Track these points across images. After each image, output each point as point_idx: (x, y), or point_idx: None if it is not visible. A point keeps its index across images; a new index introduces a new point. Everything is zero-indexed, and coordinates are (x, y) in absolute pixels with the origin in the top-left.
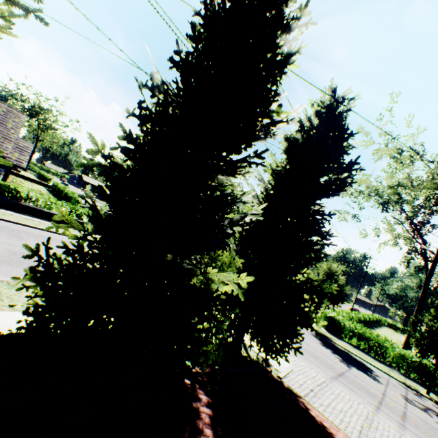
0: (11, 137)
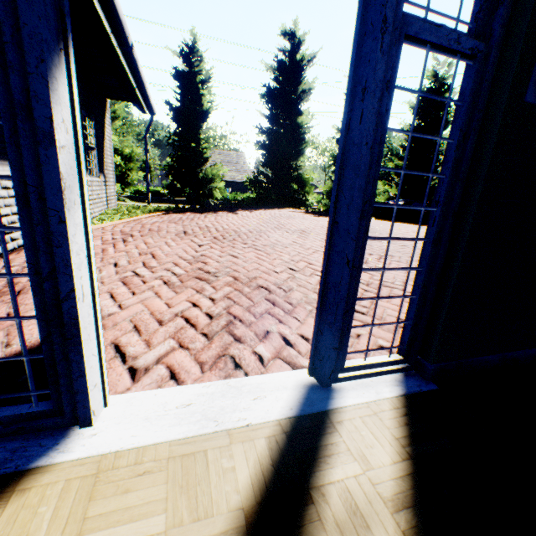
0: (246, 170)
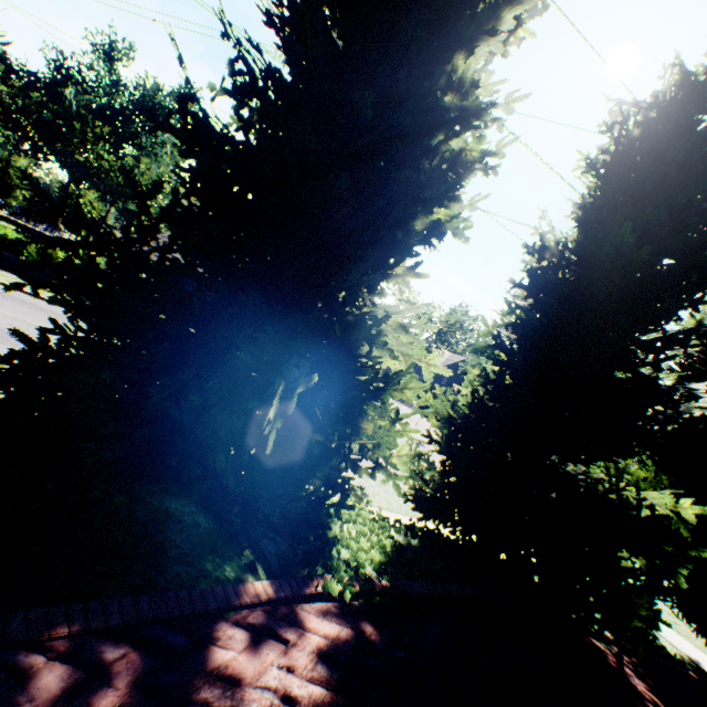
0: None
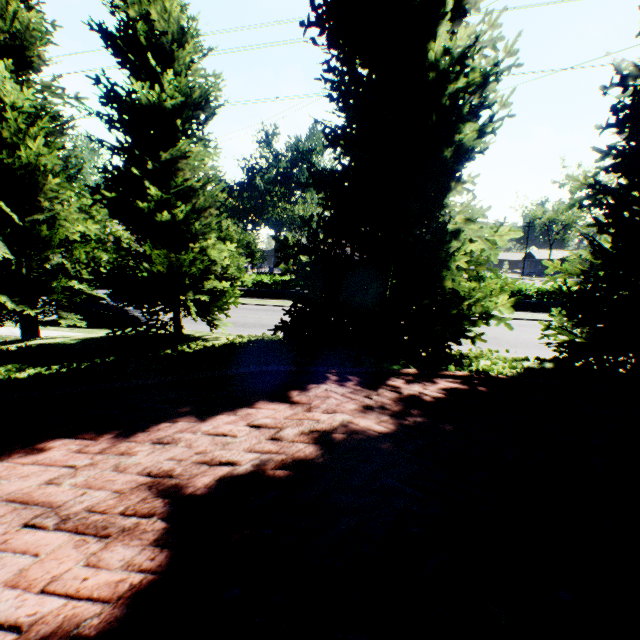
0: None
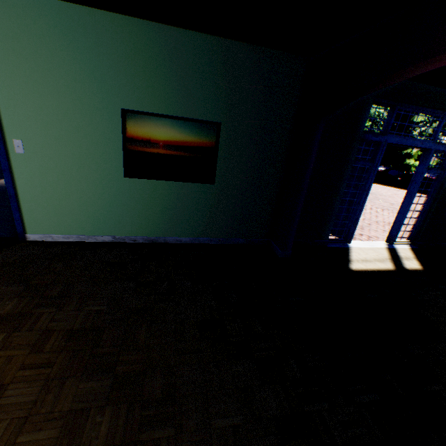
0: None
